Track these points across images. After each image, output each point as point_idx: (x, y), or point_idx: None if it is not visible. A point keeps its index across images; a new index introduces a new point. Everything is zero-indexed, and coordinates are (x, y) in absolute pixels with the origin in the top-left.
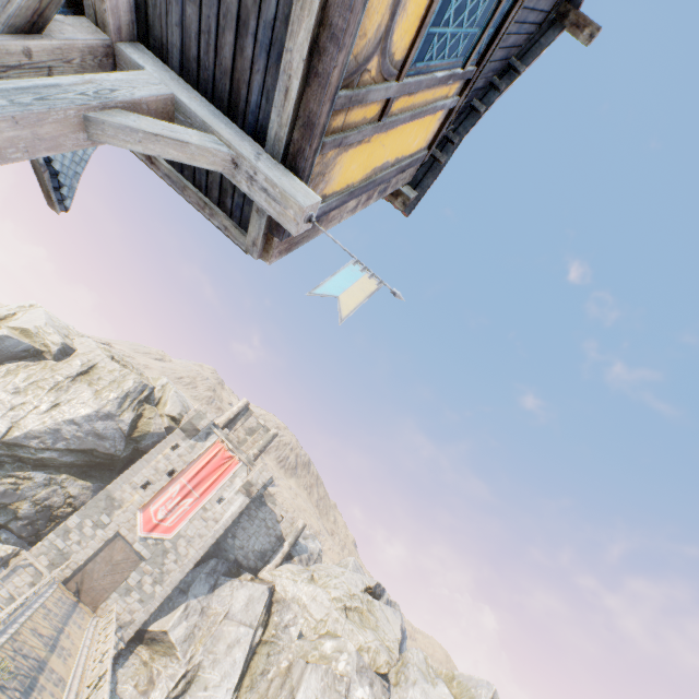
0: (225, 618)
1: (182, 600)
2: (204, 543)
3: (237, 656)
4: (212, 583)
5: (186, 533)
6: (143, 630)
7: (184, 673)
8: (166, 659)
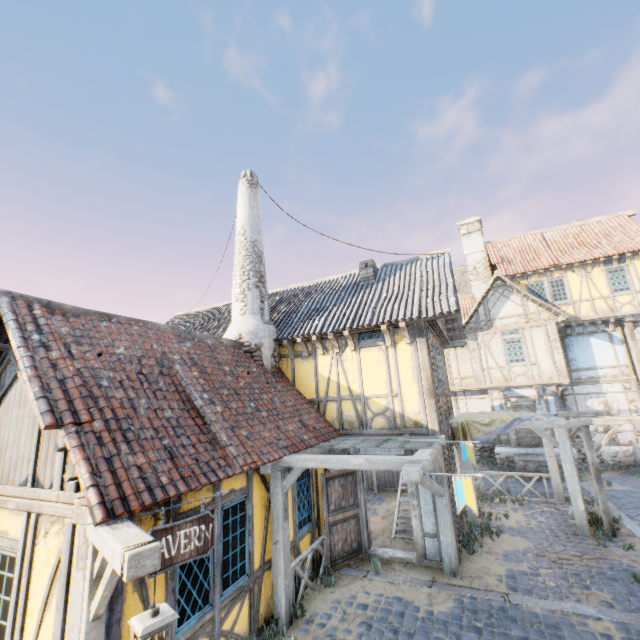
0: None
1: None
2: None
3: None
4: None
5: None
6: None
7: None
8: None
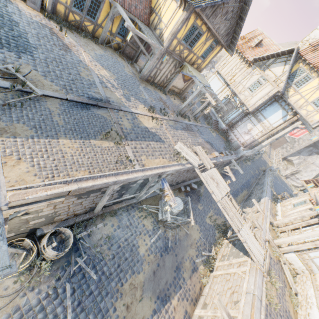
0: (311, 163)
1: (298, 155)
2: (308, 142)
3: (313, 173)
4: (309, 154)
5: (302, 138)
6: (285, 158)
7: (295, 170)
8: (291, 166)
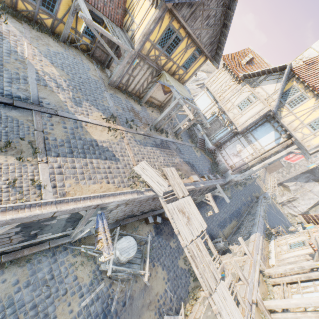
0: (309, 191)
1: (294, 181)
2: (305, 168)
3: (311, 202)
4: (306, 180)
5: (298, 163)
6: (281, 183)
7: (292, 197)
8: (287, 192)
